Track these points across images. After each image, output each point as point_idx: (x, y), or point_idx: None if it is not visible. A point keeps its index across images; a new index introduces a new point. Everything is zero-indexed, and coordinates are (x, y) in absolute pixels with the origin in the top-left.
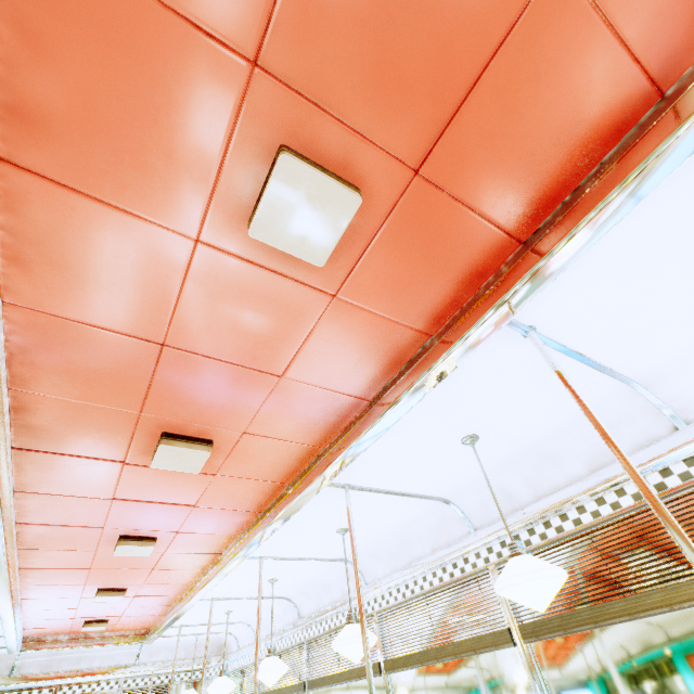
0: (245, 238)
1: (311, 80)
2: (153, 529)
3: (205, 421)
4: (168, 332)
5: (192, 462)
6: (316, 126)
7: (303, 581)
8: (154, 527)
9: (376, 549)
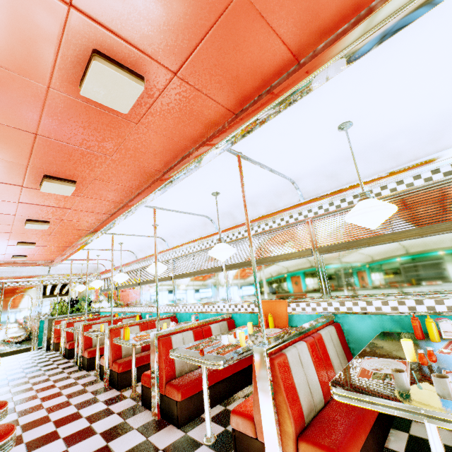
0: (79, 90)
1: (108, 19)
2: (47, 218)
3: (70, 172)
4: (38, 128)
5: (65, 191)
6: (114, 43)
7: (137, 244)
8: (47, 217)
9: (174, 234)
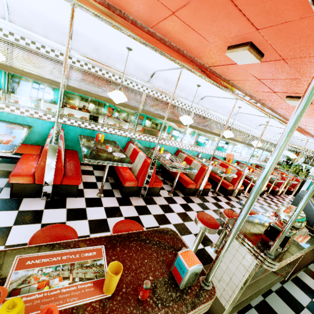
0: None
1: None
2: None
3: None
4: None
5: None
6: None
7: (184, 83)
8: None
9: (215, 102)
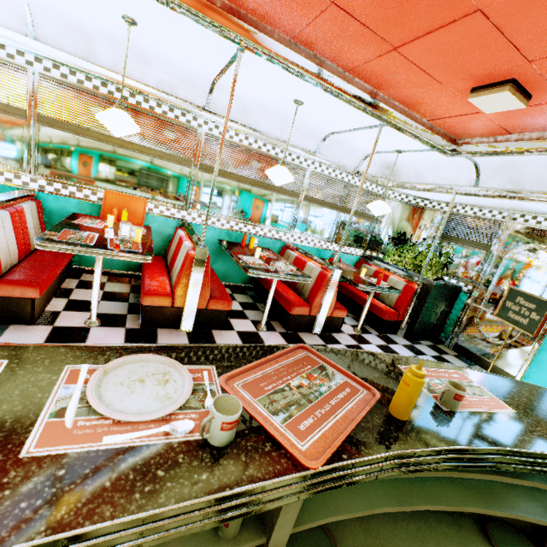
0: None
1: None
2: None
3: None
4: None
5: None
6: None
7: None
8: None
9: None
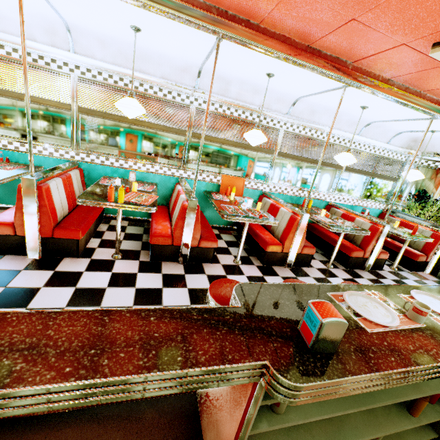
0: None
1: None
2: None
3: None
4: None
5: None
6: None
7: None
8: None
9: (112, 42)
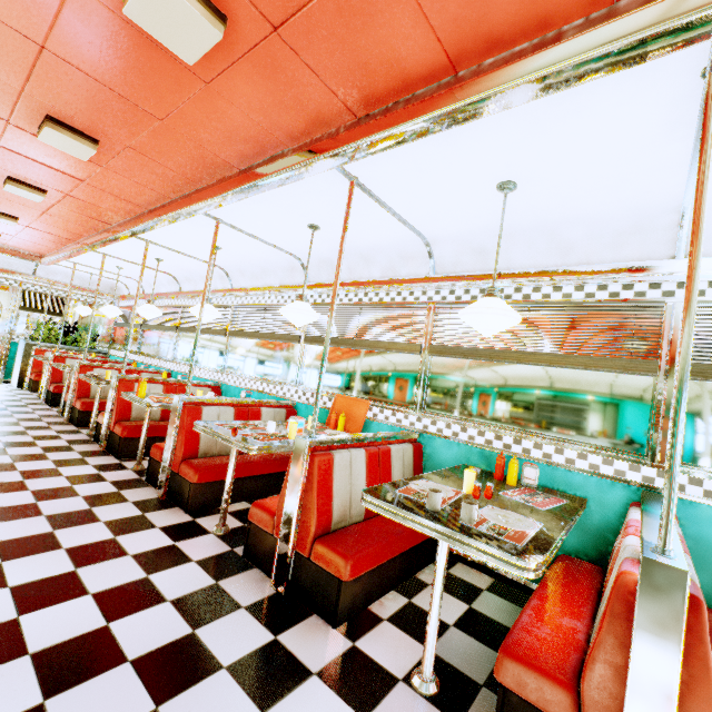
0: (122, 2)
1: None
2: (43, 184)
3: (90, 123)
4: (48, 39)
5: (79, 151)
6: None
7: (185, 269)
8: (44, 183)
9: (244, 269)
